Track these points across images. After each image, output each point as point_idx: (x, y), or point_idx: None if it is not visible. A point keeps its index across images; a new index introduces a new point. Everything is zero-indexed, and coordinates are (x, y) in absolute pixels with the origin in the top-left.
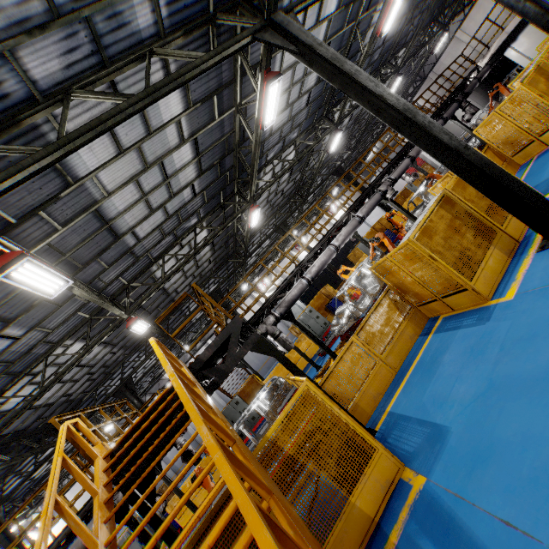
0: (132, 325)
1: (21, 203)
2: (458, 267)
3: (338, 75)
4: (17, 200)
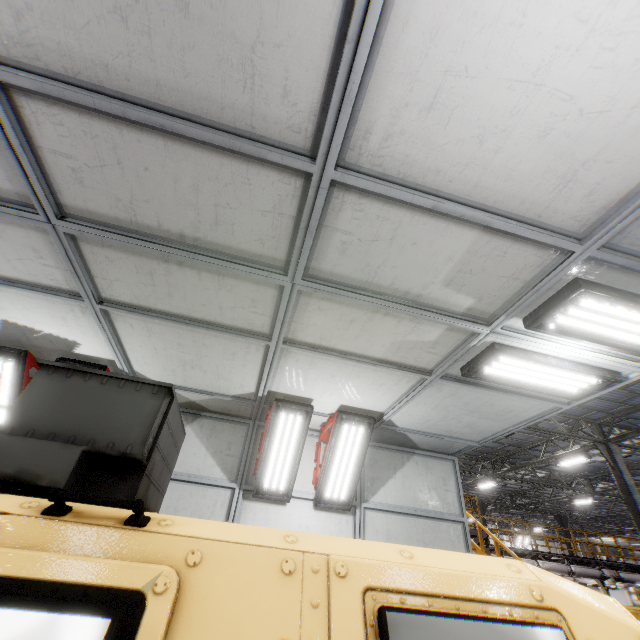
0: None
1: None
2: None
3: (626, 494)
4: None
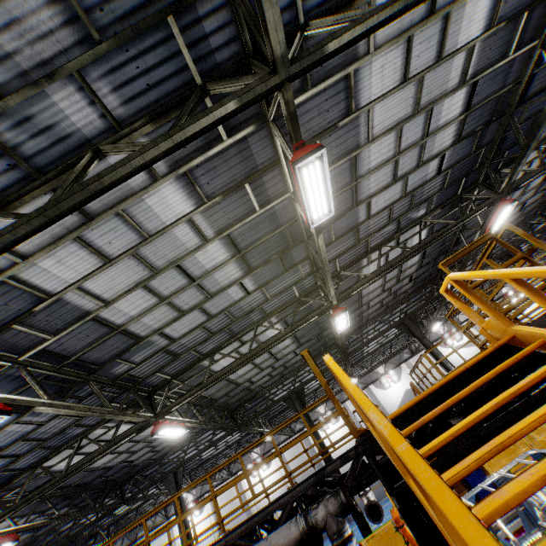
0: (338, 315)
1: (308, 126)
2: None
3: None
4: (307, 120)
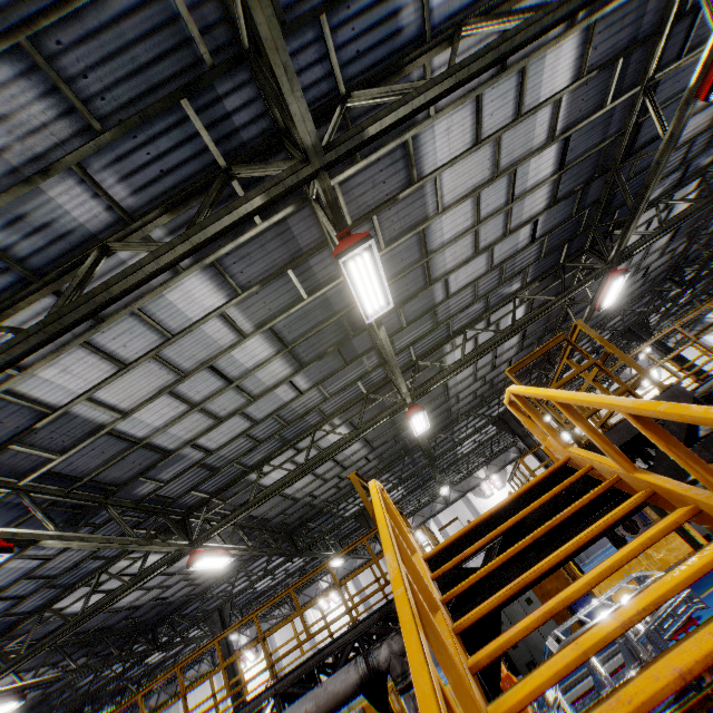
0: (413, 415)
1: (361, 200)
2: None
3: None
4: (359, 194)
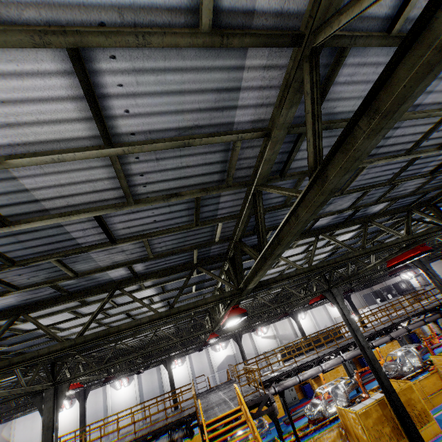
0: (206, 345)
1: None
2: (375, 441)
3: (349, 326)
4: None
